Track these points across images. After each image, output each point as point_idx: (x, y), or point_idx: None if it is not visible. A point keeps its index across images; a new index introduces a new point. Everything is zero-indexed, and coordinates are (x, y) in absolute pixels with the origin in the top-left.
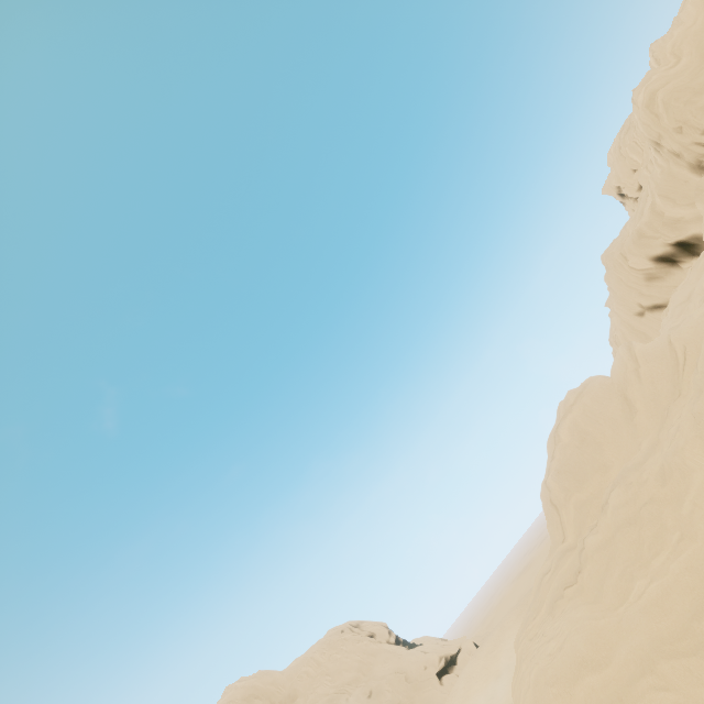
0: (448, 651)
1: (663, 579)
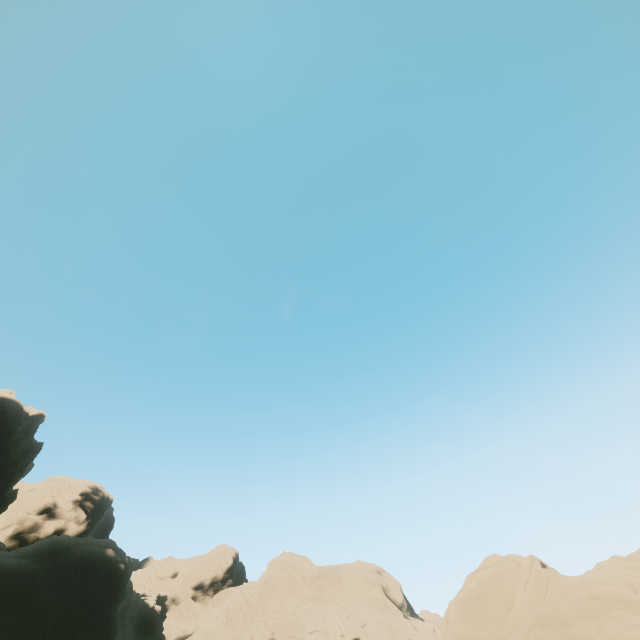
0: None
1: None
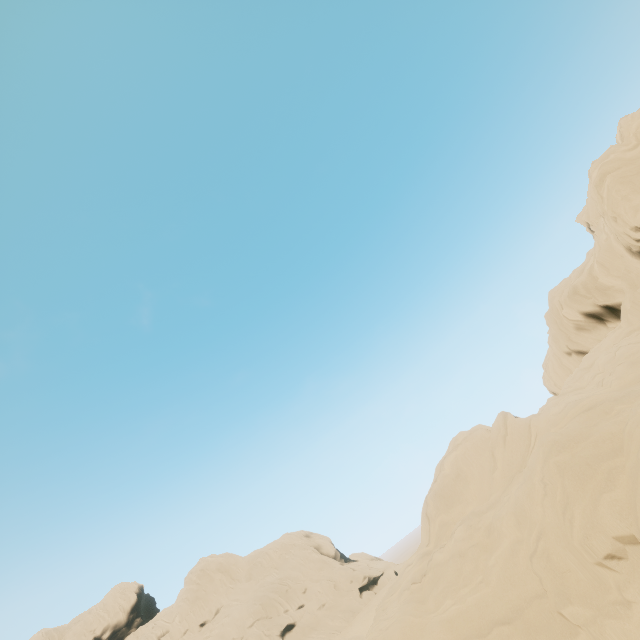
0: (372, 573)
1: (461, 605)
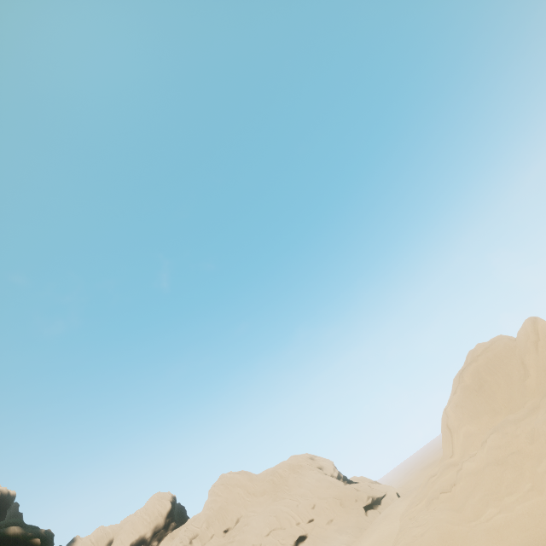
0: (375, 494)
1: (509, 514)
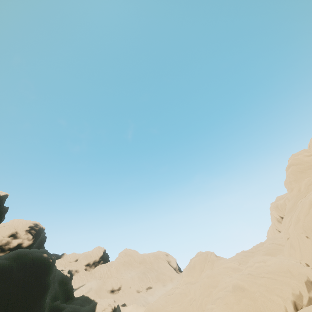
0: None
1: (172, 308)
